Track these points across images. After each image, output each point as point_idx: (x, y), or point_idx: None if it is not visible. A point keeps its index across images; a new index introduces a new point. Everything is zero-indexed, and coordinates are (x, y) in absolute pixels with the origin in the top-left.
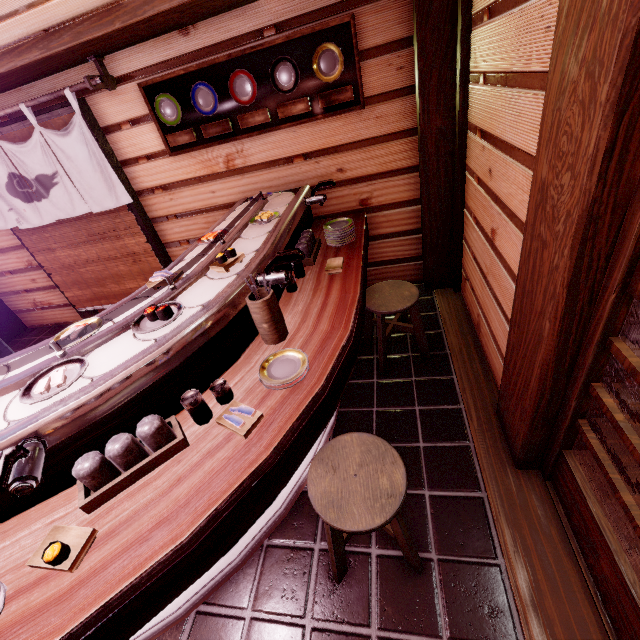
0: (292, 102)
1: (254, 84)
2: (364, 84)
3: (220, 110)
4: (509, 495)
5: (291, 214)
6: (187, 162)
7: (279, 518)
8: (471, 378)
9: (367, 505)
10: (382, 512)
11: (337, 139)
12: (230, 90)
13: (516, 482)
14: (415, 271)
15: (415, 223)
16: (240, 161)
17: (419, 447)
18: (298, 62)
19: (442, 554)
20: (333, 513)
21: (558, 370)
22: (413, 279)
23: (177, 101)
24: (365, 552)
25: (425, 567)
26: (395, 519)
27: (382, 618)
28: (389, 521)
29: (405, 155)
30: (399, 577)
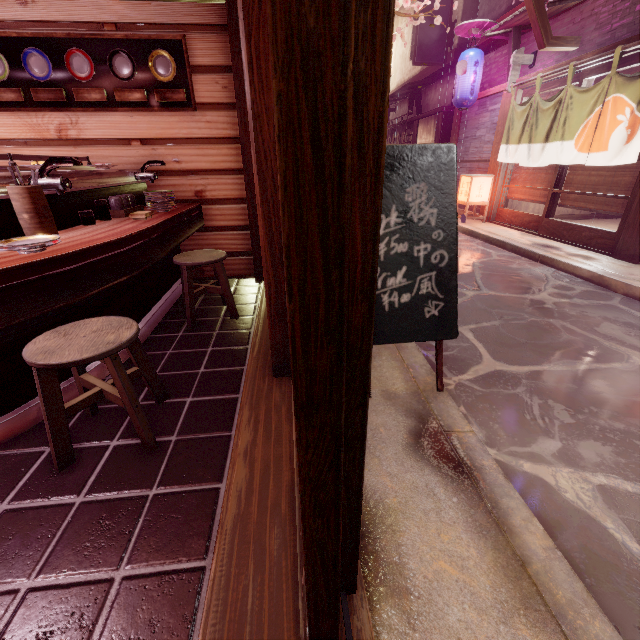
0: (129, 90)
1: (92, 65)
2: (196, 92)
3: (55, 79)
4: (260, 392)
5: (108, 170)
6: (12, 121)
7: (13, 430)
8: (265, 329)
9: (82, 349)
10: (94, 351)
11: (173, 132)
12: (66, 63)
13: (269, 384)
14: (248, 265)
15: (245, 220)
16: (74, 132)
17: (198, 372)
18: (136, 58)
19: (182, 436)
20: (42, 356)
21: (273, 257)
22: (247, 273)
23: (5, 58)
24: (104, 445)
25: (161, 446)
26: (113, 366)
27: (95, 488)
28: (99, 357)
29: (233, 158)
30: (131, 457)
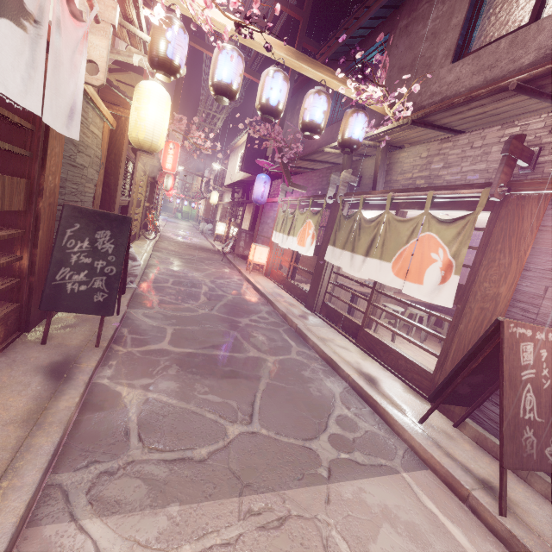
0: None
1: None
2: None
3: None
4: None
5: None
6: None
7: None
8: None
9: None
10: None
11: None
12: None
13: None
14: None
15: None
16: None
17: None
18: None
19: None
20: None
21: None
22: None
23: None
24: None
25: None
26: None
27: None
28: None
29: None
30: None
